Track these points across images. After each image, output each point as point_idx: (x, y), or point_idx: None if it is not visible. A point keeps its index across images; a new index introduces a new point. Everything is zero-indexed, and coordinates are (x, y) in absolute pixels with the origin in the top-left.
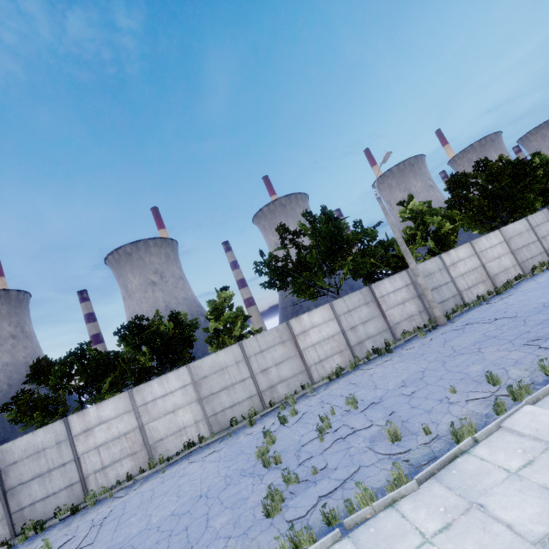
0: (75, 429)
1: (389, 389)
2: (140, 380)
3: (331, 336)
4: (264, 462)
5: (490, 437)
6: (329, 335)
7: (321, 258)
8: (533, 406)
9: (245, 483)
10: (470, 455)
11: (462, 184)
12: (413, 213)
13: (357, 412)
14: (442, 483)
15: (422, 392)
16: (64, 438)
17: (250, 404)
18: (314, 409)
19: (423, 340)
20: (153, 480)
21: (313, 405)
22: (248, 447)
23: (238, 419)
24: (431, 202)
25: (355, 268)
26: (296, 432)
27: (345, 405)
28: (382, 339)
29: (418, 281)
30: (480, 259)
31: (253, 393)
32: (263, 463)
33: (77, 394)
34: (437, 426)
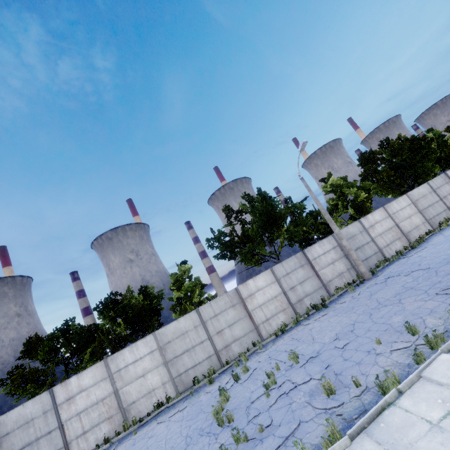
0: (59, 398)
1: (325, 342)
2: (116, 348)
3: (274, 297)
4: (219, 421)
5: (412, 387)
6: (273, 296)
7: (260, 231)
8: (449, 354)
9: (202, 443)
10: (396, 406)
11: (371, 160)
12: (333, 187)
13: (298, 366)
14: (372, 437)
15: (353, 344)
16: (50, 408)
17: (209, 363)
18: (262, 365)
19: (352, 295)
20: (126, 442)
21: (262, 361)
22: (207, 405)
23: (199, 378)
24: (346, 176)
25: (290, 236)
26: (247, 389)
27: (288, 360)
28: (318, 295)
29: (342, 244)
30: (394, 220)
31: (211, 353)
32: (218, 422)
33: (63, 365)
34: (366, 378)
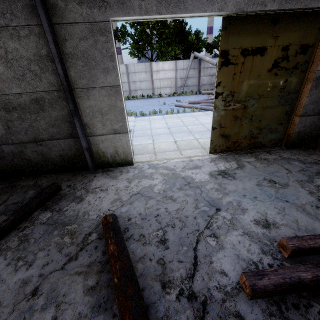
0: None
1: None
2: None
3: None
4: None
5: None
6: None
7: None
8: None
9: None
10: None
11: None
12: None
13: None
14: None
15: None
16: None
17: None
18: None
19: None
20: None
21: None
22: None
23: None
24: None
25: None
26: None
27: None
28: None
29: None
30: None
31: None
32: None
33: None
34: None
